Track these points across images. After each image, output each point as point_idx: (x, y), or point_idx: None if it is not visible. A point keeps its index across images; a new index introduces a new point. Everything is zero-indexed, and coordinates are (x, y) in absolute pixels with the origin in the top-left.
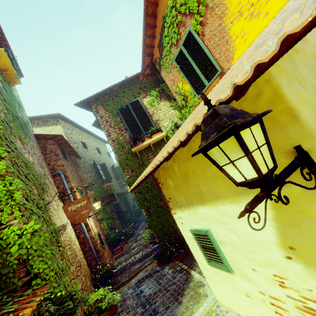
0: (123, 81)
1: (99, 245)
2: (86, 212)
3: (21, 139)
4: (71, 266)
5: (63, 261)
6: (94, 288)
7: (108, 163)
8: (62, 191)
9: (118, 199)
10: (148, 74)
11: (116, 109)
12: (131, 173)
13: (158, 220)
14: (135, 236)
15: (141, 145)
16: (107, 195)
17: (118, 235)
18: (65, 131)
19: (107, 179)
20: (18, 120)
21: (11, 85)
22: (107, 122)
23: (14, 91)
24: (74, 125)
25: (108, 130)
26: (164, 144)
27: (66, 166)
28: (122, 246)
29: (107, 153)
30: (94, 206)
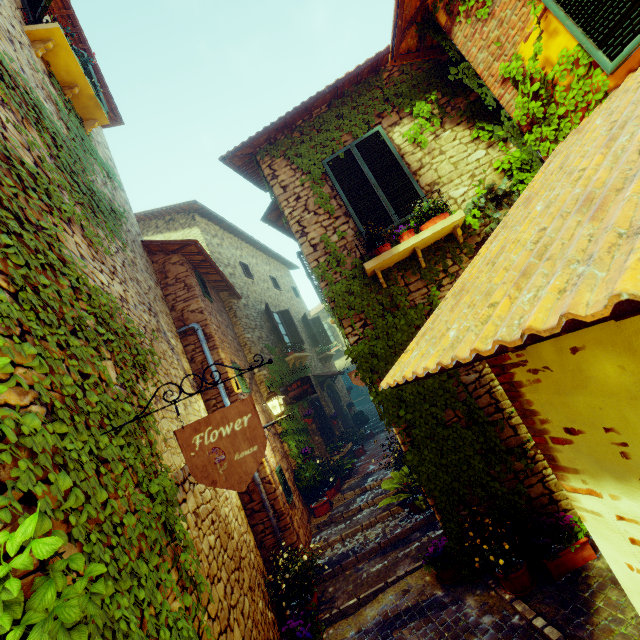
0: (338, 82)
1: (282, 499)
2: (248, 455)
3: (87, 234)
4: (213, 590)
5: (186, 597)
6: (272, 611)
7: (296, 309)
8: (200, 369)
9: (317, 389)
10: (410, 52)
11: (321, 164)
12: (362, 330)
13: (438, 463)
14: (359, 476)
15: (391, 254)
16: (297, 381)
17: (321, 472)
18: (208, 240)
19: (294, 344)
20: (91, 194)
21: (88, 126)
22: (299, 200)
23: (98, 146)
24: (225, 227)
25: (302, 220)
26: (455, 249)
27: (208, 312)
28: (331, 498)
29: (292, 289)
30: (268, 406)
